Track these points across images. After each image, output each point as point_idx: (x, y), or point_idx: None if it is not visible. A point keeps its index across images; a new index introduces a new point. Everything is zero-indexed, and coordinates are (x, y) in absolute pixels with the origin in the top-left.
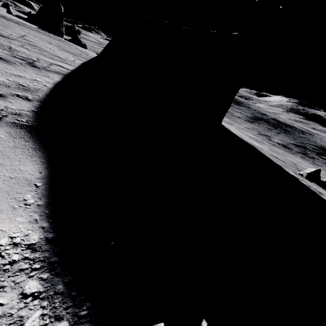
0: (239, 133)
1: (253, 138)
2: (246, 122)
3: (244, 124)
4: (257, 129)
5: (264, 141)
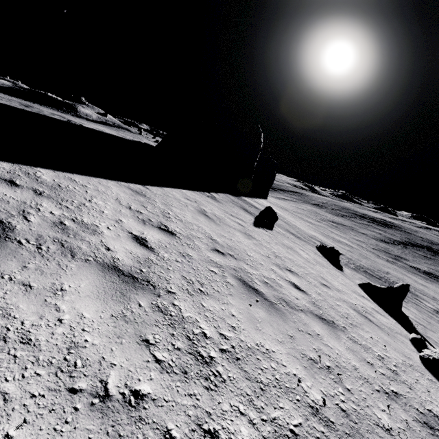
0: (293, 221)
1: (336, 239)
2: (372, 239)
3: (360, 237)
4: (386, 248)
5: (368, 251)
